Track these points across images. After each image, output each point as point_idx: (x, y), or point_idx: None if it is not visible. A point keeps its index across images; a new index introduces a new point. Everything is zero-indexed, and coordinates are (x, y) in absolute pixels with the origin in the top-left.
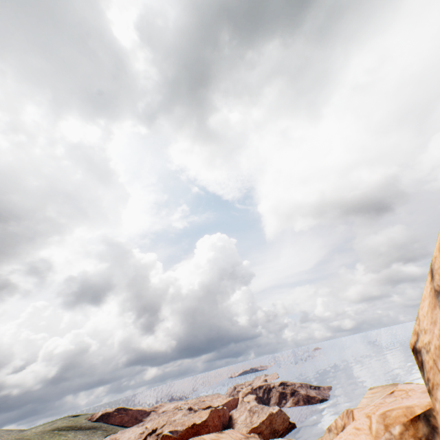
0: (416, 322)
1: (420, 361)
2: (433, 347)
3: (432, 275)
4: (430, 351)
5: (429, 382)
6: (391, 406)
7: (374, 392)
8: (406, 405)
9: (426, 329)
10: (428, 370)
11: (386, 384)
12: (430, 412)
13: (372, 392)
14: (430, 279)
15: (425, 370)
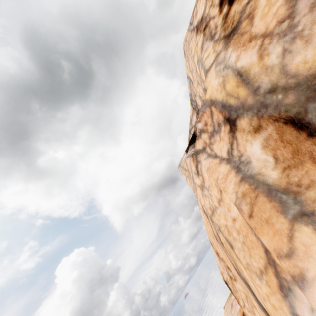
0: (219, 267)
1: (229, 288)
2: (229, 280)
3: (212, 245)
4: (229, 282)
5: (236, 298)
6: (235, 315)
7: (226, 308)
8: (239, 308)
9: (223, 271)
10: (233, 292)
11: (228, 297)
12: (244, 314)
13: (226, 310)
14: (212, 247)
15: (232, 292)
